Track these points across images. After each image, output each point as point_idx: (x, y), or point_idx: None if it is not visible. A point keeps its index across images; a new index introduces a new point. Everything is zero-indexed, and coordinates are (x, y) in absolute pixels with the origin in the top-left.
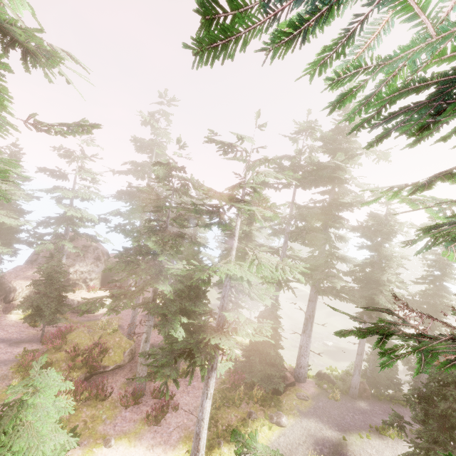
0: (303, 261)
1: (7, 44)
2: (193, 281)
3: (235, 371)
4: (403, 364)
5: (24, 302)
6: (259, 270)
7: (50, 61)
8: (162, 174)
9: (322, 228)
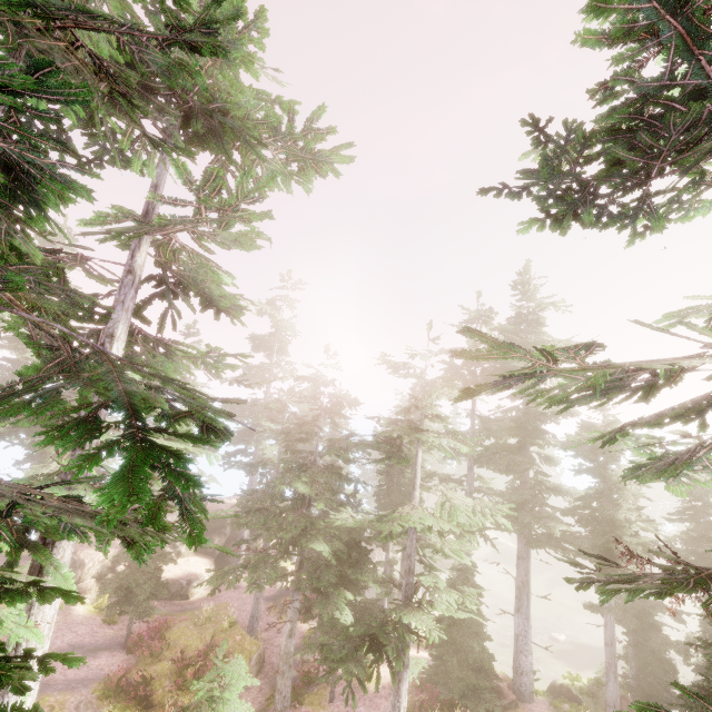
0: (500, 496)
1: (206, 305)
2: (352, 536)
3: (420, 686)
4: (685, 662)
5: (110, 582)
6: (454, 516)
7: (239, 313)
8: (310, 392)
9: (520, 446)
